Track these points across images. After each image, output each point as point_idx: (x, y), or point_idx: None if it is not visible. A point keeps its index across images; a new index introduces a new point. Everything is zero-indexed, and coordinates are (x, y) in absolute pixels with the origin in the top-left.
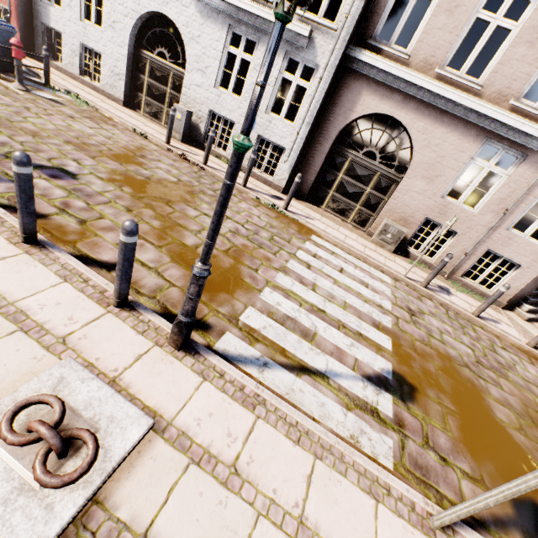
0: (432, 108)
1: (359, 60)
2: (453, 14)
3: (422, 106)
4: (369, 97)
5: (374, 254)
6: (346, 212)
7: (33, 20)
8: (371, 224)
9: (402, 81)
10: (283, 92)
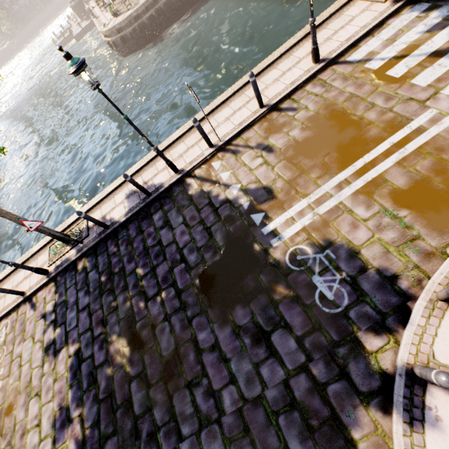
0: None
1: None
2: None
3: None
4: None
5: None
6: None
7: None
8: None
9: None
10: None
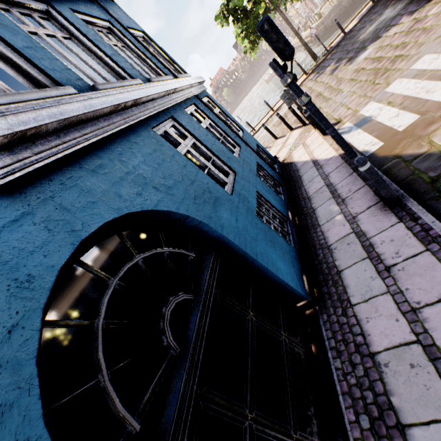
0: None
1: None
2: None
3: None
4: None
5: None
6: None
7: (315, 4)
8: None
9: None
10: None
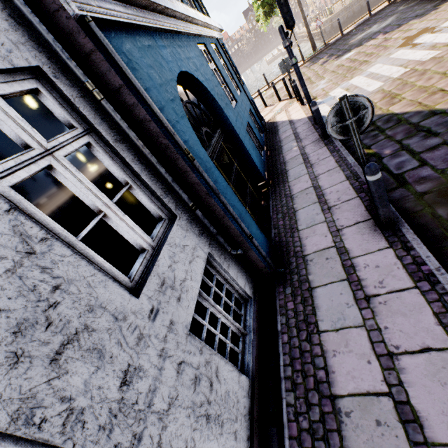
0: None
1: None
2: None
3: None
4: None
5: None
6: None
7: None
8: None
9: None
10: None
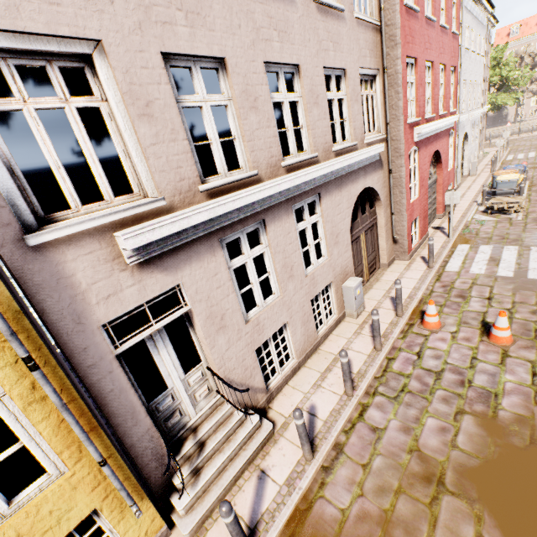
0: None
1: None
2: None
3: None
4: None
5: None
6: None
7: None
8: None
9: None
10: None
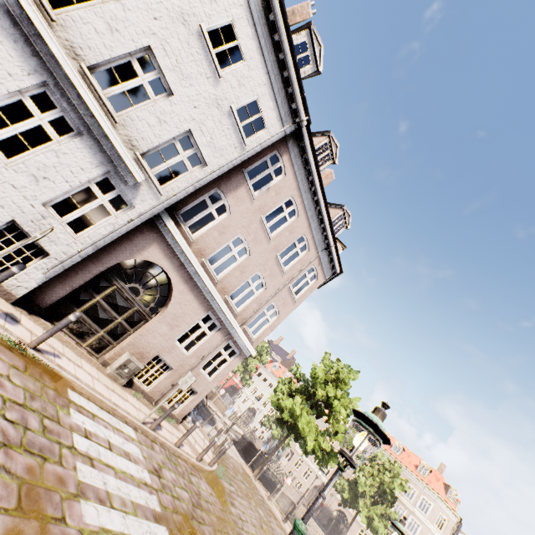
0: (192, 280)
1: (164, 221)
2: (221, 235)
3: (188, 276)
4: (157, 250)
5: (117, 397)
6: (87, 335)
7: None
8: (108, 352)
9: (184, 254)
10: (16, 120)
